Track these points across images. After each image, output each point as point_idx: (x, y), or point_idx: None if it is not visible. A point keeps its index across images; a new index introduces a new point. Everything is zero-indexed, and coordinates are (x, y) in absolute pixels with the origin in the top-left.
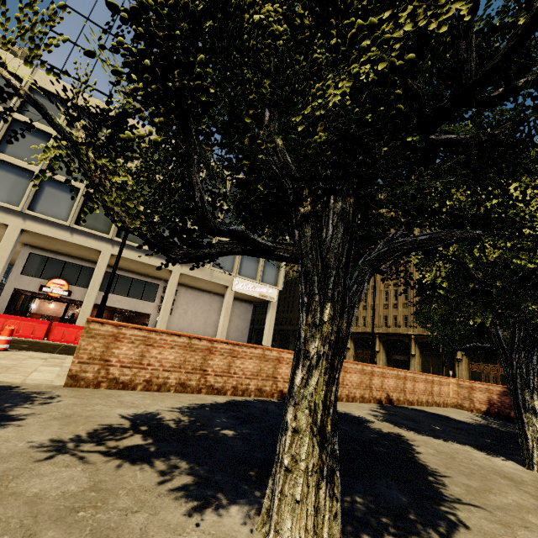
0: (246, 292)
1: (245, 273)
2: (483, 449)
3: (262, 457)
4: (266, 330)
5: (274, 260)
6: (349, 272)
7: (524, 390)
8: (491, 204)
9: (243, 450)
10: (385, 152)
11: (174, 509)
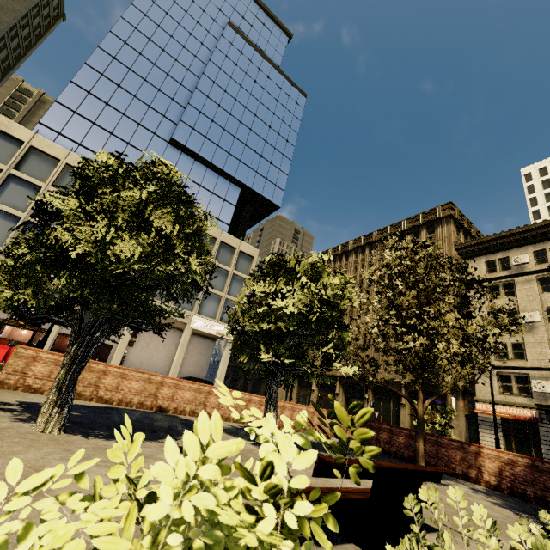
0: (204, 330)
1: (204, 312)
2: (259, 443)
3: (78, 420)
4: (221, 366)
5: (65, 326)
6: (90, 333)
7: (268, 402)
8: (260, 291)
9: (71, 418)
10: (114, 287)
11: (7, 420)
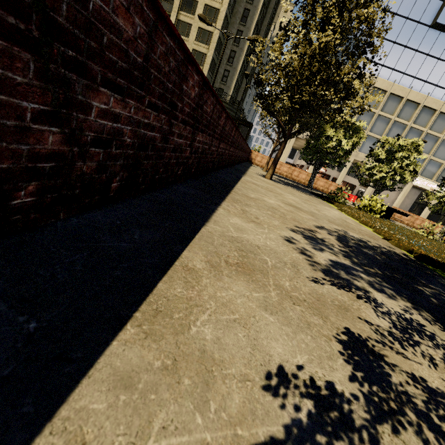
0: (421, 186)
1: (424, 174)
2: None
3: None
4: (426, 210)
5: None
6: None
7: None
8: None
9: None
10: None
11: None
